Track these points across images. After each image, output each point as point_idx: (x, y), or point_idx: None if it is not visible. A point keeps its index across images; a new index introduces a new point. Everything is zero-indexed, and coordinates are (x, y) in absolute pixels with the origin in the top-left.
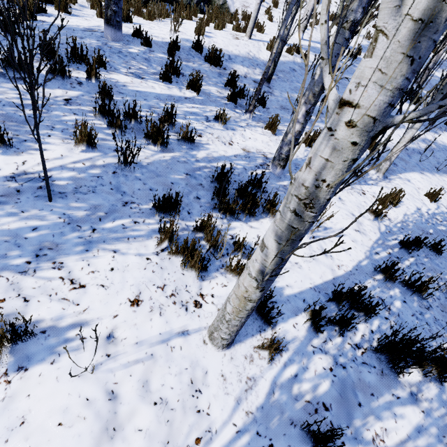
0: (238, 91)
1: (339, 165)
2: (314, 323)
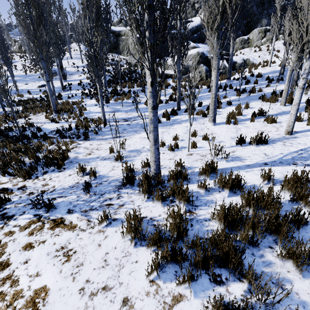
0: (271, 79)
1: (292, 65)
2: (308, 102)
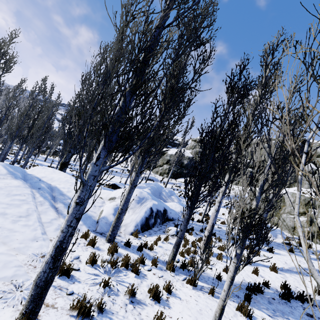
0: None
1: None
2: None
